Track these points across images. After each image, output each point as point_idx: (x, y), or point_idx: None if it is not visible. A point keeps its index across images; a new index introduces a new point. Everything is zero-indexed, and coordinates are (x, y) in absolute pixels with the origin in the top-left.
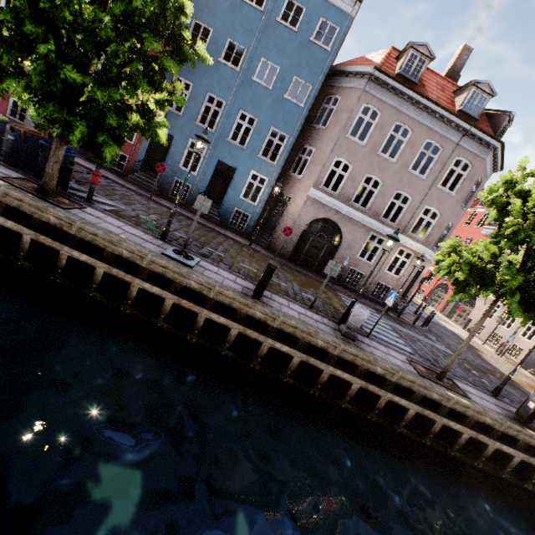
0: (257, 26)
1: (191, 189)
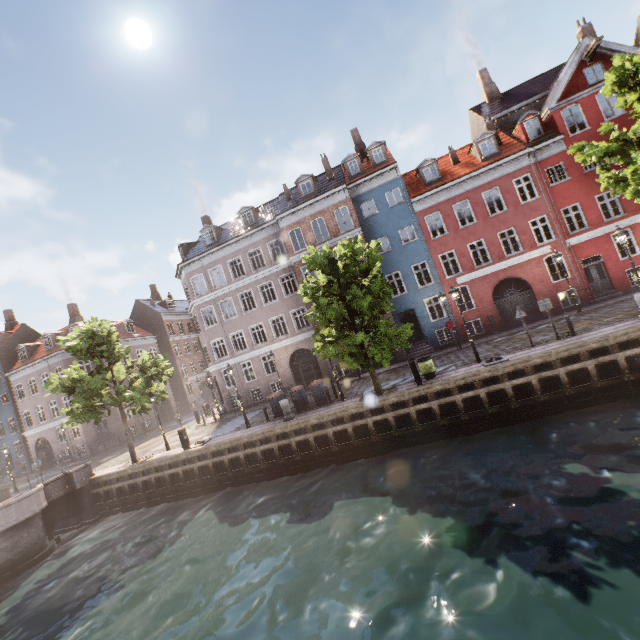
0: None
1: (3, 470)
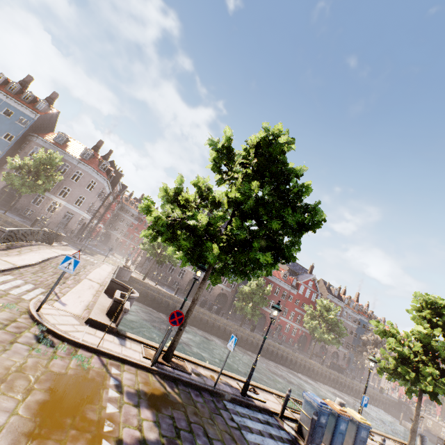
0: None
1: None
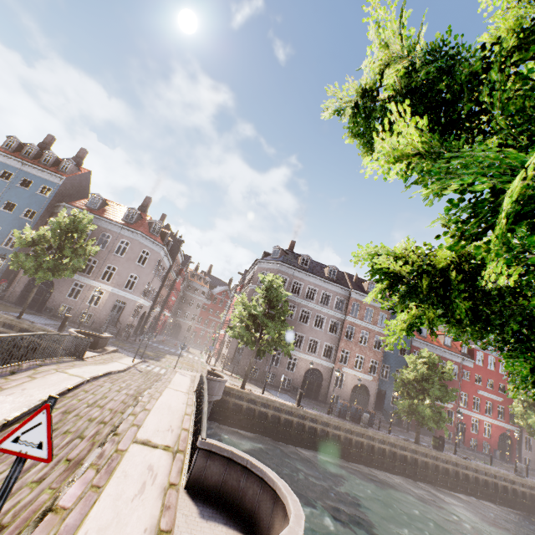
0: (5, 188)
1: None
